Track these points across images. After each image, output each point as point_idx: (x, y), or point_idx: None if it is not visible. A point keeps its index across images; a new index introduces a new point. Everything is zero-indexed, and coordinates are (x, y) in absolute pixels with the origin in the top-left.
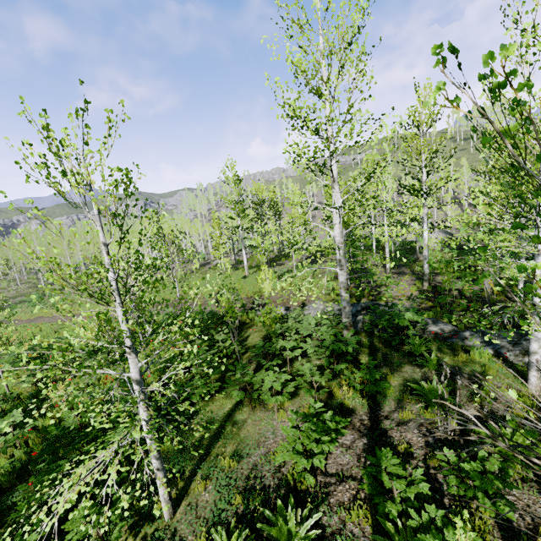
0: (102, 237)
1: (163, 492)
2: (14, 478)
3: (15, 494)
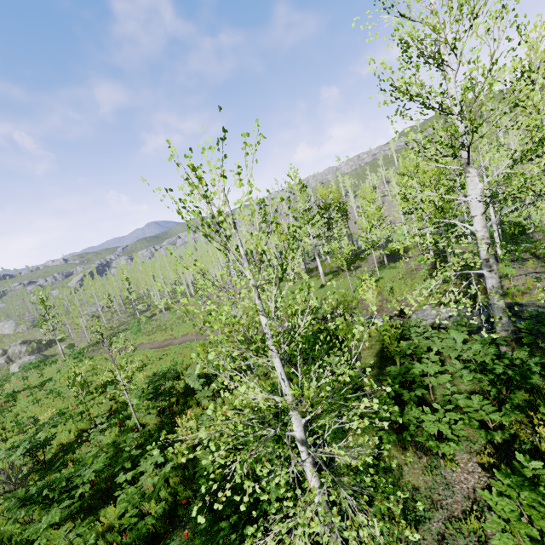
0: (251, 279)
1: None
2: (166, 522)
3: (172, 543)
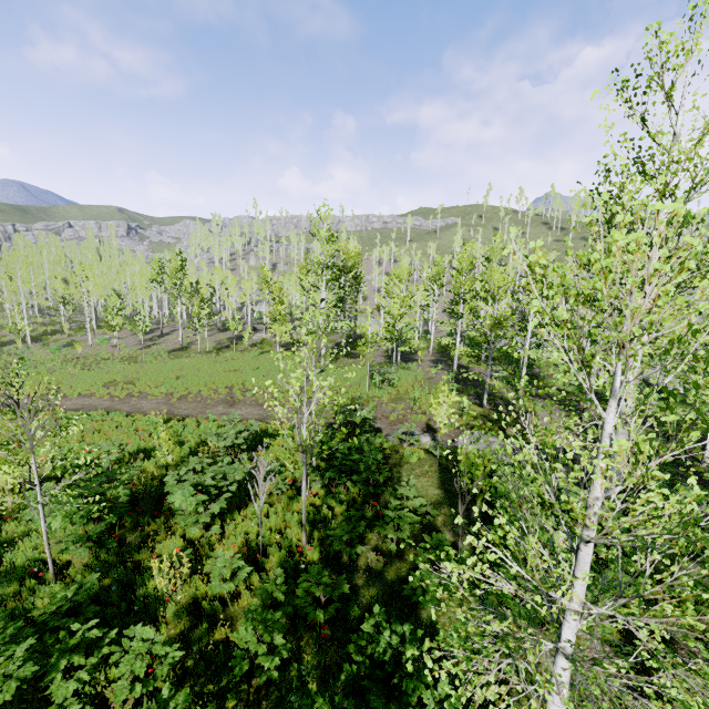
0: (612, 426)
1: None
2: None
3: None
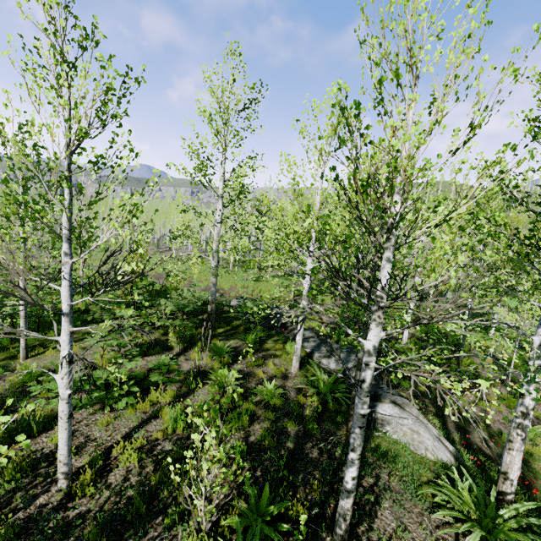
0: (21, 189)
1: (22, 342)
2: None
3: None
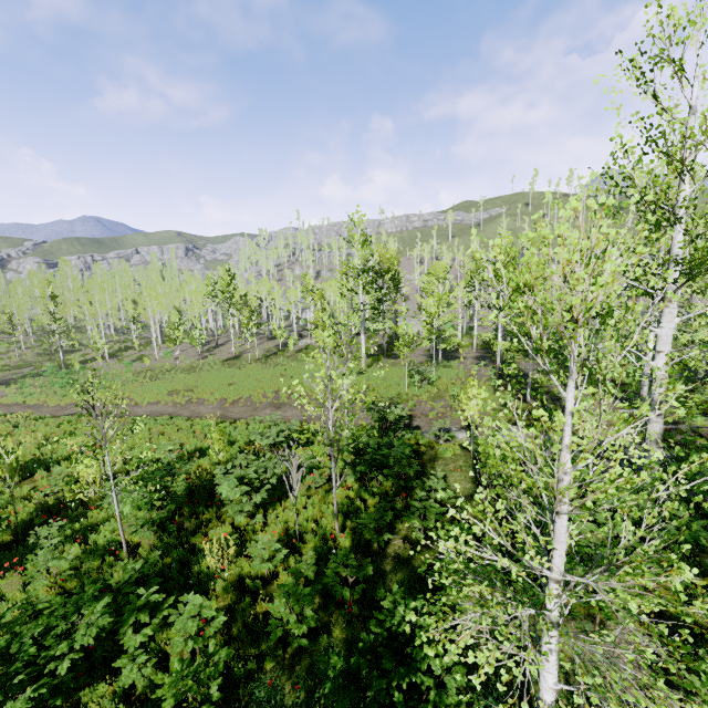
0: (573, 404)
1: None
2: None
3: None
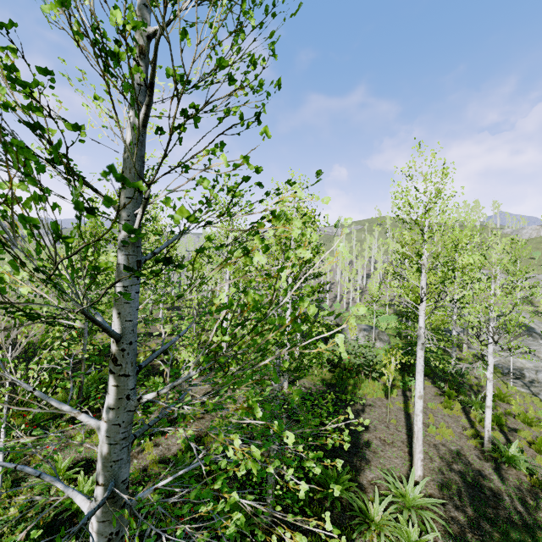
0: None
1: None
2: None
3: None
